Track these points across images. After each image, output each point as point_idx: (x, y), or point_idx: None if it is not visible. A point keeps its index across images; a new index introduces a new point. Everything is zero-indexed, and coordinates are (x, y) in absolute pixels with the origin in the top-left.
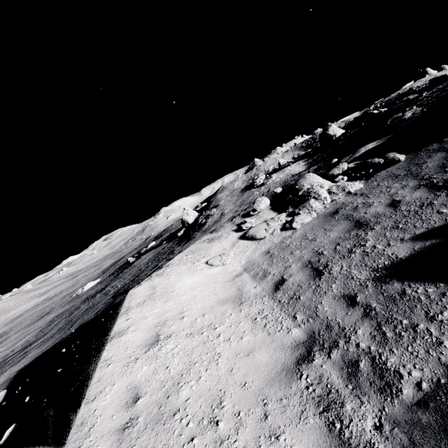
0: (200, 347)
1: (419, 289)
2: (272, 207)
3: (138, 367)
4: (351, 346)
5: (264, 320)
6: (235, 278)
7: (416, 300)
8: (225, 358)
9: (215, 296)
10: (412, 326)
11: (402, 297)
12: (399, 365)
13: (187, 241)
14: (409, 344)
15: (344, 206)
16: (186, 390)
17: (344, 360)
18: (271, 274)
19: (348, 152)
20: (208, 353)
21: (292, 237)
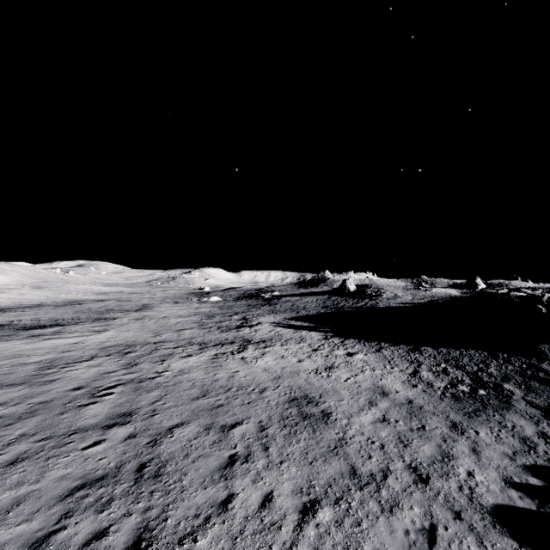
0: None
1: None
2: None
3: None
4: None
5: None
6: None
7: None
8: None
9: None
10: None
11: None
12: None
13: (372, 299)
14: None
15: None
16: None
17: None
18: None
19: None
20: None
21: None
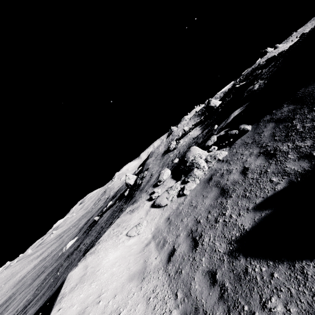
0: None
1: (256, 267)
2: (172, 176)
3: None
4: None
5: (155, 301)
6: (145, 247)
7: (254, 281)
8: None
9: (127, 271)
10: (250, 314)
11: (245, 277)
12: None
13: (131, 199)
14: None
15: (216, 172)
16: None
17: None
18: (168, 242)
19: (225, 118)
20: None
21: (183, 203)
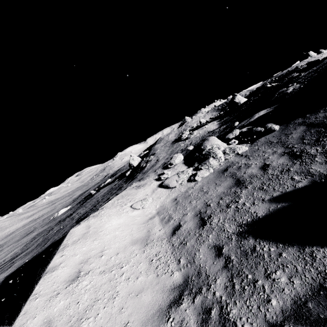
0: (106, 285)
1: (265, 247)
2: (185, 161)
3: (57, 302)
4: (209, 293)
5: (158, 262)
6: (149, 220)
7: (261, 257)
8: (121, 296)
9: (130, 236)
10: (253, 281)
11: (252, 253)
12: (237, 317)
13: (132, 180)
14: (248, 297)
15: (232, 165)
16: (85, 326)
17: (202, 306)
18: (173, 219)
19: (247, 116)
20: (110, 291)
21: (193, 188)
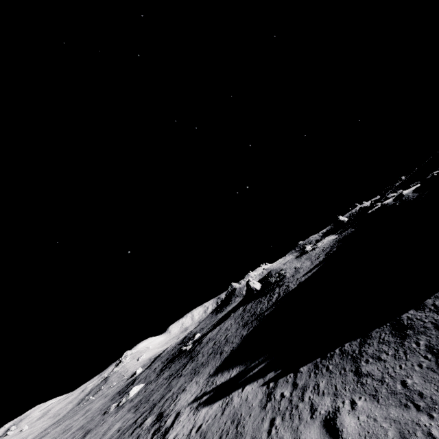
0: None
1: None
2: None
3: None
4: None
5: None
6: None
7: None
8: None
9: None
10: None
11: None
12: None
13: (281, 285)
14: None
15: None
16: None
17: None
18: None
19: None
20: None
21: None
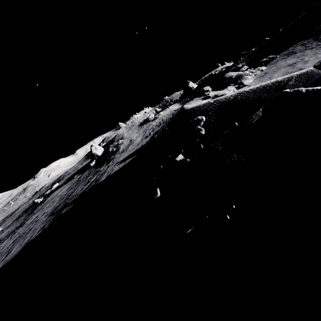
0: None
1: None
2: (214, 90)
3: None
4: None
5: None
6: None
7: None
8: None
9: None
10: None
11: None
12: None
13: (109, 161)
14: None
15: (267, 71)
16: None
17: None
18: None
19: None
20: None
21: (252, 85)
